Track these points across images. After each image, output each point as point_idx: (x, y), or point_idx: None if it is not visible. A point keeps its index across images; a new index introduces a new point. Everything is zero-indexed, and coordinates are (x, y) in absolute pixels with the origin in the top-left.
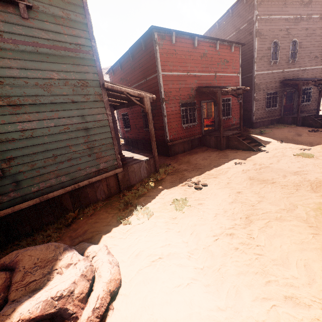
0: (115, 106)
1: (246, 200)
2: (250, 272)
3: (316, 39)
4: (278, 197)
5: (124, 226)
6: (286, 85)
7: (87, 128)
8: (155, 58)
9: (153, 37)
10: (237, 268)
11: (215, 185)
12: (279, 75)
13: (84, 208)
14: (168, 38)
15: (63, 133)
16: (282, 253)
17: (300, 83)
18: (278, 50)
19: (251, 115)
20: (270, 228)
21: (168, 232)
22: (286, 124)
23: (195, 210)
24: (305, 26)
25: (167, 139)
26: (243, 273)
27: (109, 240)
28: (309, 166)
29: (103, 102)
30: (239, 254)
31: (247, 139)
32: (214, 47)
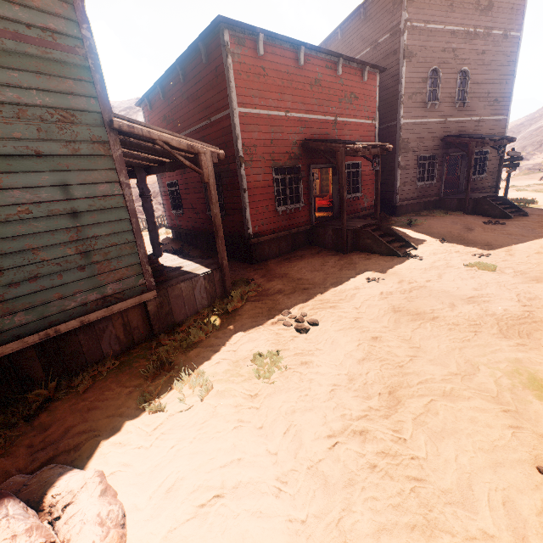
0: (148, 168)
1: (389, 355)
2: (401, 525)
3: (497, 71)
4: (445, 348)
5: (151, 417)
6: (449, 144)
7: (76, 212)
8: (225, 80)
9: (221, 39)
10: (375, 517)
11: (332, 323)
12: (440, 127)
13: (73, 374)
14: (250, 44)
15: (15, 222)
16: (459, 475)
17: (472, 143)
18: (439, 84)
19: (393, 194)
20: (435, 415)
21: (240, 428)
22: (448, 210)
23: (296, 377)
24: (481, 48)
25: (249, 233)
26: (388, 530)
27: (114, 454)
28: (491, 287)
29: (112, 159)
30: (379, 480)
31: (388, 234)
32: (334, 70)
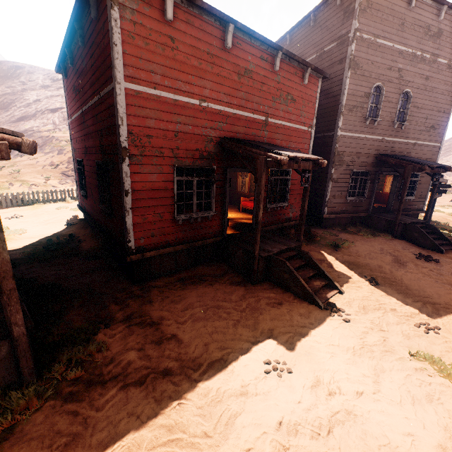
0: None
1: None
2: None
3: (437, 98)
4: None
5: None
6: (383, 163)
7: None
8: (110, 42)
9: None
10: None
11: None
12: (376, 144)
13: None
14: (154, 1)
15: None
16: None
17: (409, 166)
18: (381, 101)
19: (322, 205)
20: None
21: None
22: (375, 229)
23: None
24: (426, 73)
25: (130, 246)
26: None
27: None
28: None
29: None
30: None
31: (309, 265)
32: (271, 63)
